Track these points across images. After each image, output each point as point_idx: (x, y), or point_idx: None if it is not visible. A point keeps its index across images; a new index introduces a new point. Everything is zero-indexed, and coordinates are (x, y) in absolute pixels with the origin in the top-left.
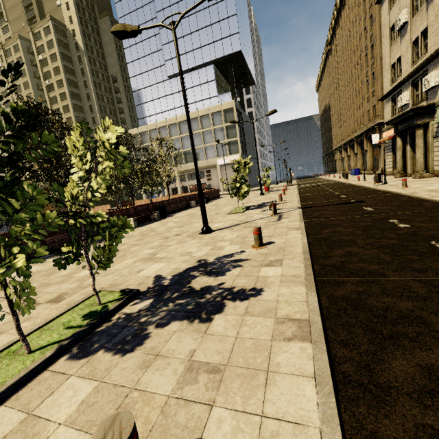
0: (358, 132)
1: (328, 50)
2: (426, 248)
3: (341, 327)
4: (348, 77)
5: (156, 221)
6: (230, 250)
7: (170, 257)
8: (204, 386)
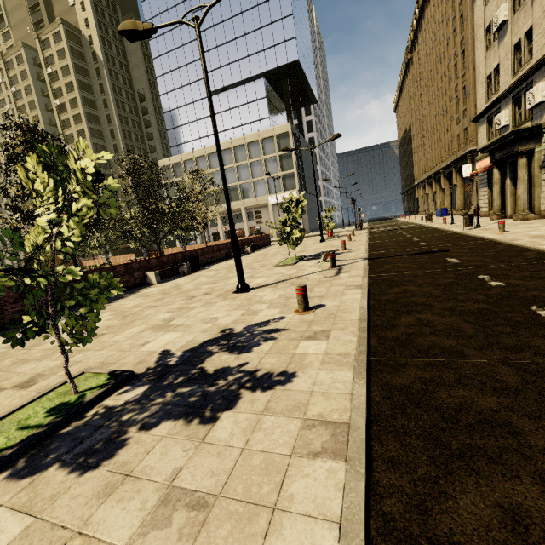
0: (445, 162)
1: (408, 59)
2: (524, 316)
3: (393, 436)
4: (433, 93)
5: (186, 275)
6: (266, 316)
7: (188, 325)
8: (178, 532)
